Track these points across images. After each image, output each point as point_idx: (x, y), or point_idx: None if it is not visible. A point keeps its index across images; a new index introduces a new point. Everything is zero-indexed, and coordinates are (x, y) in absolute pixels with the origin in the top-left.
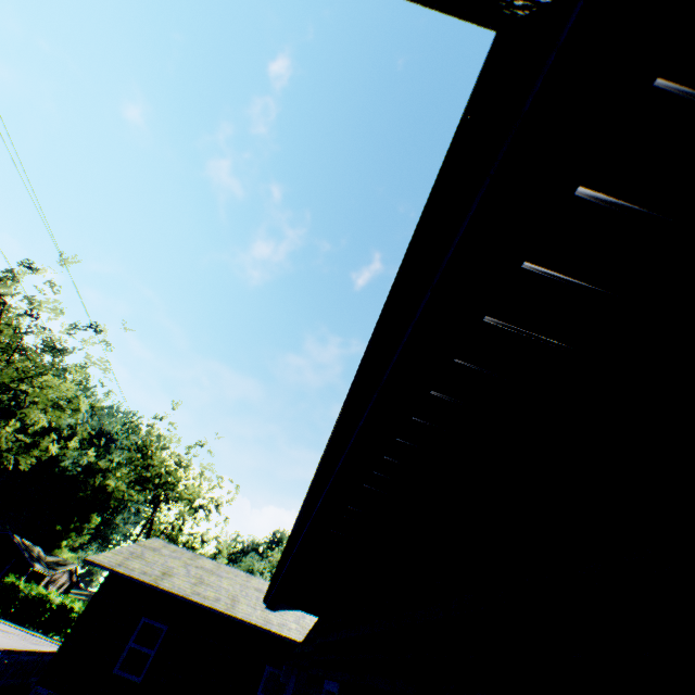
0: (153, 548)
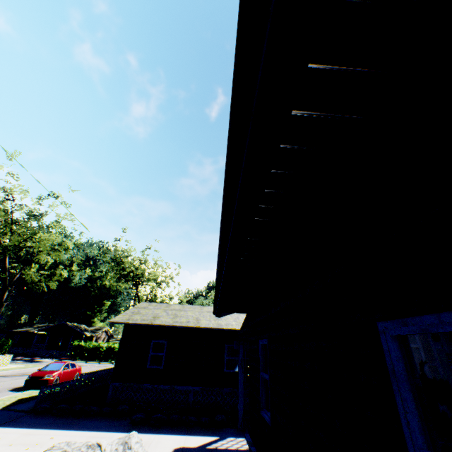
0: (143, 308)
